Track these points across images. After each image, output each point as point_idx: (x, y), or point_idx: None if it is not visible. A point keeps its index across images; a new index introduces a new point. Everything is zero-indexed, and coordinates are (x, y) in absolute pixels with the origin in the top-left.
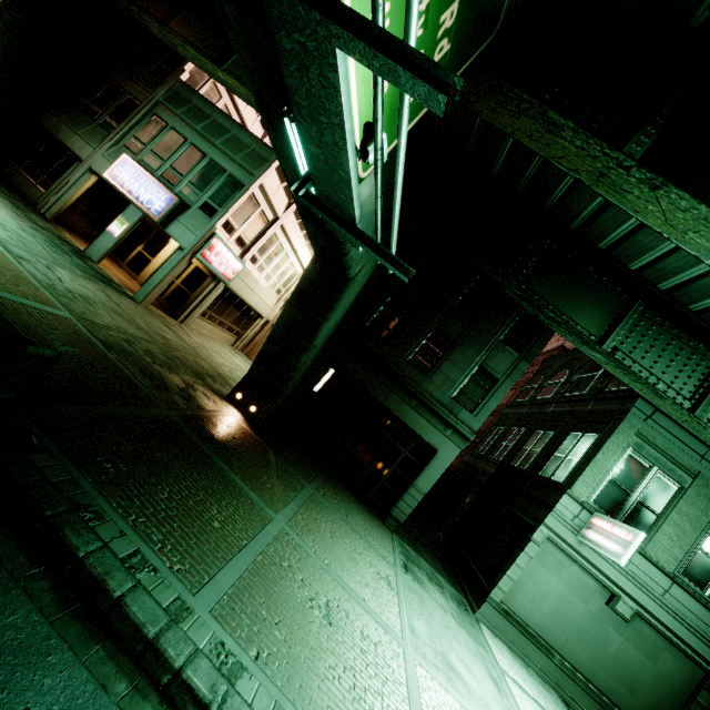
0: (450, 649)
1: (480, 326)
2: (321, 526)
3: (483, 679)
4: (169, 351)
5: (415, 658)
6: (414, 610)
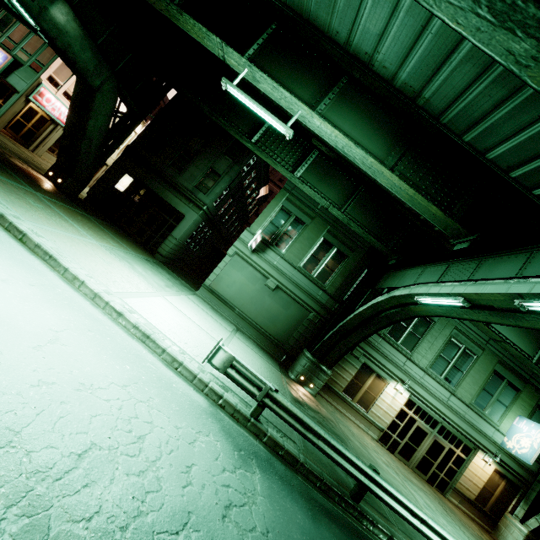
0: (141, 268)
1: (212, 145)
2: (76, 215)
3: (157, 280)
4: (2, 144)
5: (99, 245)
6: (126, 255)
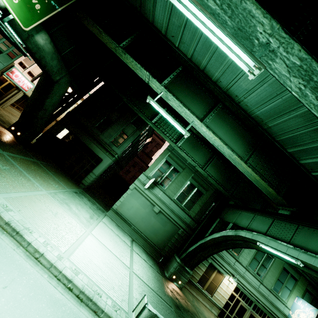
0: (74, 205)
1: (124, 117)
2: (30, 165)
3: (84, 214)
4: None
5: (47, 194)
6: (64, 194)
